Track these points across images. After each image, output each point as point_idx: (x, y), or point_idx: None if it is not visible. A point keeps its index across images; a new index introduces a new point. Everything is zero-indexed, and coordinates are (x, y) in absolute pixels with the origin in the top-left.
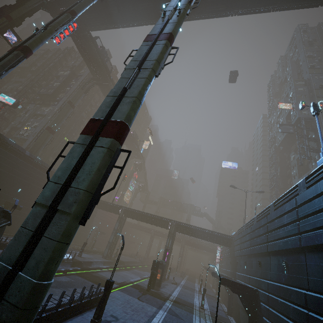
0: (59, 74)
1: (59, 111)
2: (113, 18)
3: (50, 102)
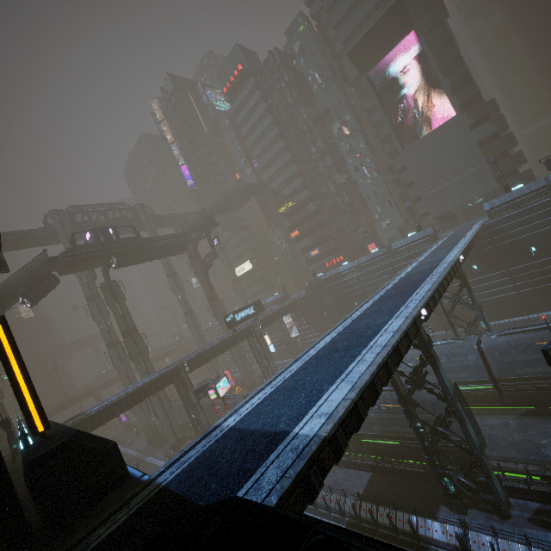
0: None
1: None
2: (47, 243)
3: None
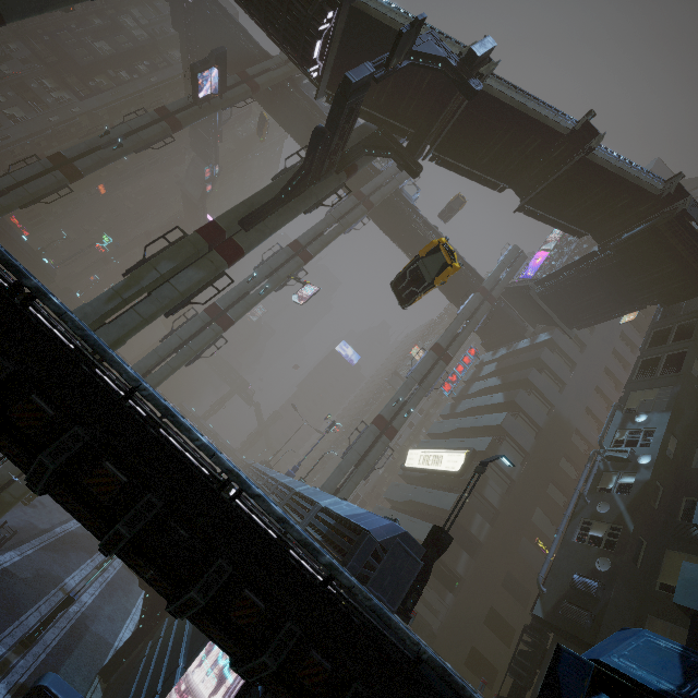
0: (122, 24)
1: (81, 137)
2: (260, 95)
3: (71, 73)
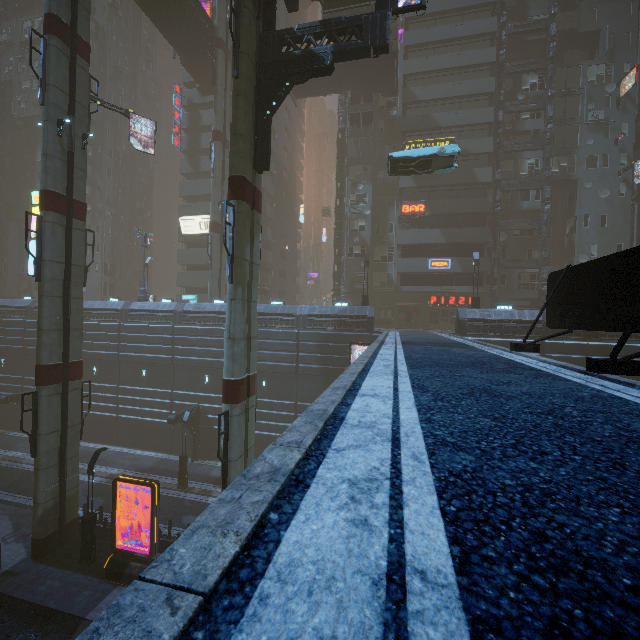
0: None
1: None
2: None
3: None
